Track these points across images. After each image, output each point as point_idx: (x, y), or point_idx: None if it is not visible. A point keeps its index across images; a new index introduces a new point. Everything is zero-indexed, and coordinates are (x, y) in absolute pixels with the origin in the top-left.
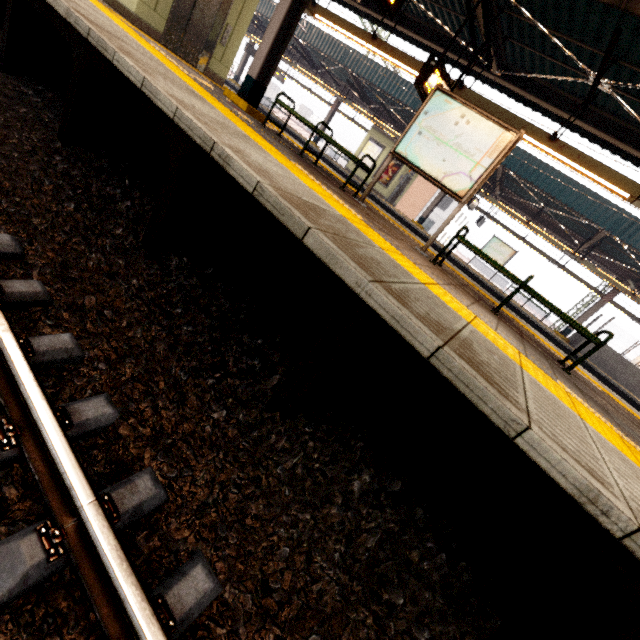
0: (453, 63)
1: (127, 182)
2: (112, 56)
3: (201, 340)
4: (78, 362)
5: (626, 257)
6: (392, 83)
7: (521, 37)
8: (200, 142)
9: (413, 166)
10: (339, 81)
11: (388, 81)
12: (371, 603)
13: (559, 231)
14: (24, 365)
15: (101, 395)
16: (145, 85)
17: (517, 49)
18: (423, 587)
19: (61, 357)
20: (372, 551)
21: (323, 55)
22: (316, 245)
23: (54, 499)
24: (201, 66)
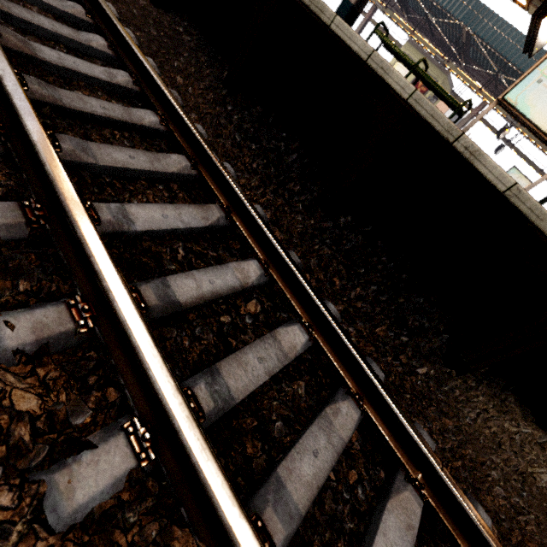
0: None
1: (284, 134)
2: (330, 19)
3: (383, 299)
4: None
5: None
6: None
7: None
8: (441, 130)
9: (521, 116)
10: None
11: None
12: None
13: None
14: (354, 346)
15: (369, 360)
16: (373, 58)
17: None
18: None
19: None
20: (540, 490)
21: None
22: None
23: (402, 456)
24: None
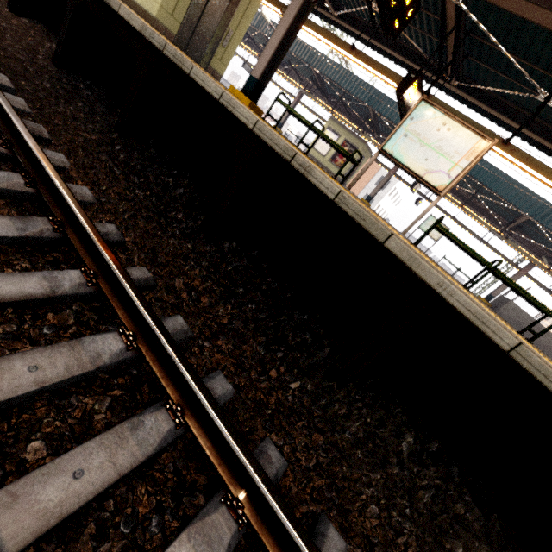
0: (415, 72)
1: (175, 171)
2: (189, 69)
3: (262, 317)
4: (187, 341)
5: (542, 238)
6: (351, 82)
7: (479, 56)
8: (280, 151)
9: (398, 162)
10: (302, 77)
11: (348, 80)
12: (438, 551)
13: (486, 213)
14: (177, 351)
15: (218, 372)
16: (224, 97)
17: (473, 65)
18: (472, 536)
19: (180, 338)
20: (428, 505)
21: (293, 55)
22: (398, 249)
23: (224, 472)
24: (204, 63)
